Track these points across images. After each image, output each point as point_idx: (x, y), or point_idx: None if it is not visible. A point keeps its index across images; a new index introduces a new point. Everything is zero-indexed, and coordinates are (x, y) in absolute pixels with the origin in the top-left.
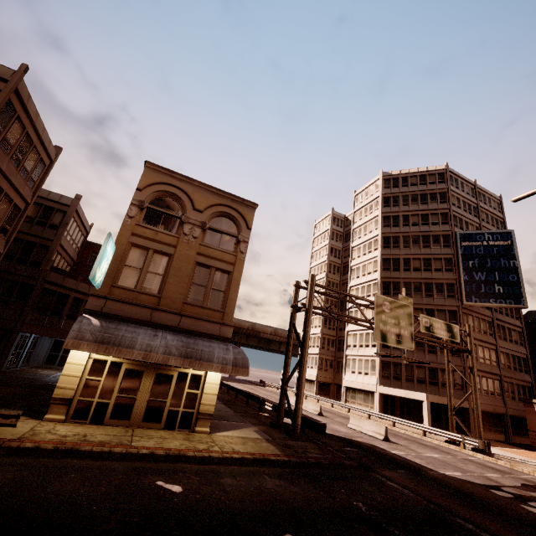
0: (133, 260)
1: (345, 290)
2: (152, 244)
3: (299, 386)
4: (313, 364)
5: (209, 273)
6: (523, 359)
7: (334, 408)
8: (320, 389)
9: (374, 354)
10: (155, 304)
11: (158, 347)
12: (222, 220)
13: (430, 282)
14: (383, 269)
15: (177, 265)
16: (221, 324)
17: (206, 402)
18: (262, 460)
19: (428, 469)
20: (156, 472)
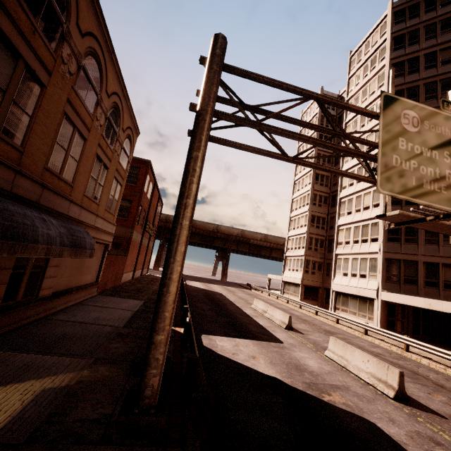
0: None
1: (337, 182)
2: None
3: (160, 288)
4: (298, 267)
5: None
6: None
7: (318, 316)
8: (306, 293)
9: (375, 251)
10: None
11: None
12: None
13: None
14: None
15: None
16: None
17: None
18: None
19: None
20: None
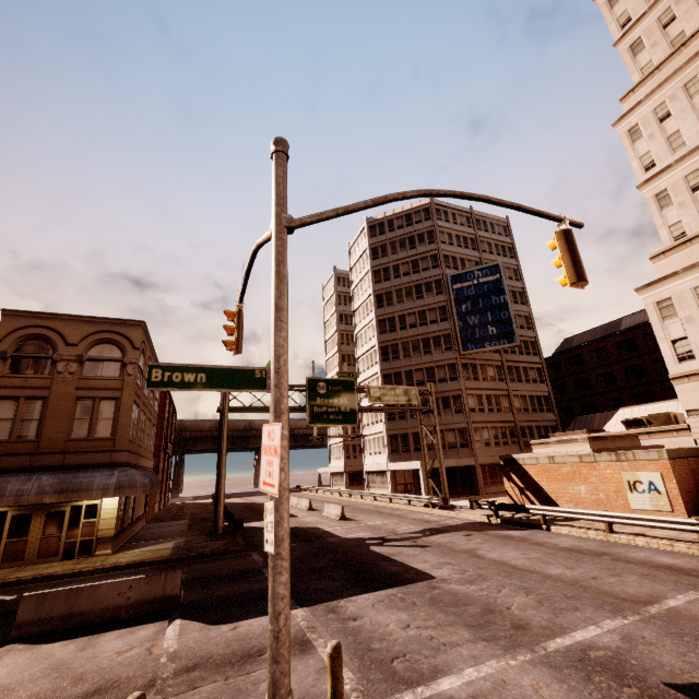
0: (3, 413)
1: None
2: (23, 392)
3: (218, 490)
4: (341, 454)
5: (93, 405)
6: (545, 397)
7: (351, 498)
8: (351, 480)
9: (382, 430)
10: (34, 449)
11: (31, 489)
12: (102, 348)
13: (427, 337)
14: (379, 332)
15: (54, 406)
16: (112, 451)
17: (104, 527)
18: (137, 564)
19: (333, 537)
20: (7, 592)
